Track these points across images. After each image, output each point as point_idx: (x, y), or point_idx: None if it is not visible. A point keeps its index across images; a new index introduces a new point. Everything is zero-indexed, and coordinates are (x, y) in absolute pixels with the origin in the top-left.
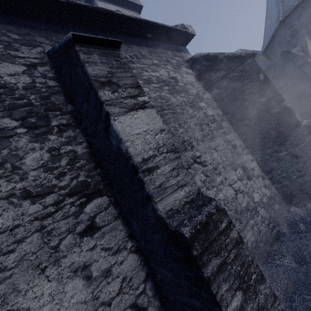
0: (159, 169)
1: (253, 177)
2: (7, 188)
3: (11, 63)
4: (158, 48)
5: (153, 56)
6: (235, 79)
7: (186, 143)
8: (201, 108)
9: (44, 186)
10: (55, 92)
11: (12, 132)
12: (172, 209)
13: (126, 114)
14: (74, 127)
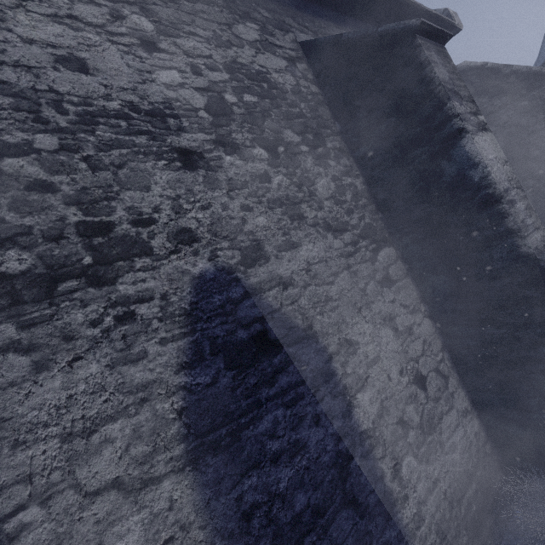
0: (517, 205)
1: None
2: (311, 215)
3: (272, 54)
4: None
5: None
6: (523, 111)
7: None
8: None
9: (339, 221)
10: (320, 102)
11: (297, 149)
12: (537, 248)
13: (477, 134)
14: (347, 153)
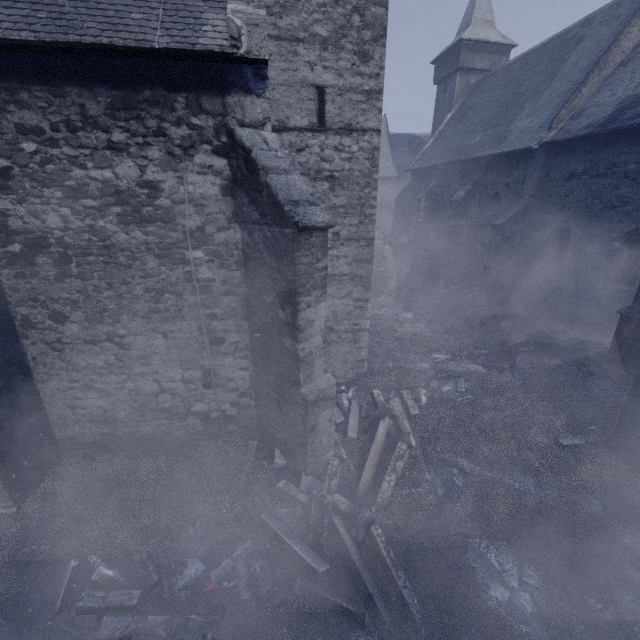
0: None
1: (219, 388)
2: None
3: None
4: (146, 88)
5: (119, 118)
6: (267, 244)
7: (109, 313)
8: (187, 262)
9: None
10: None
11: None
12: None
13: None
14: None
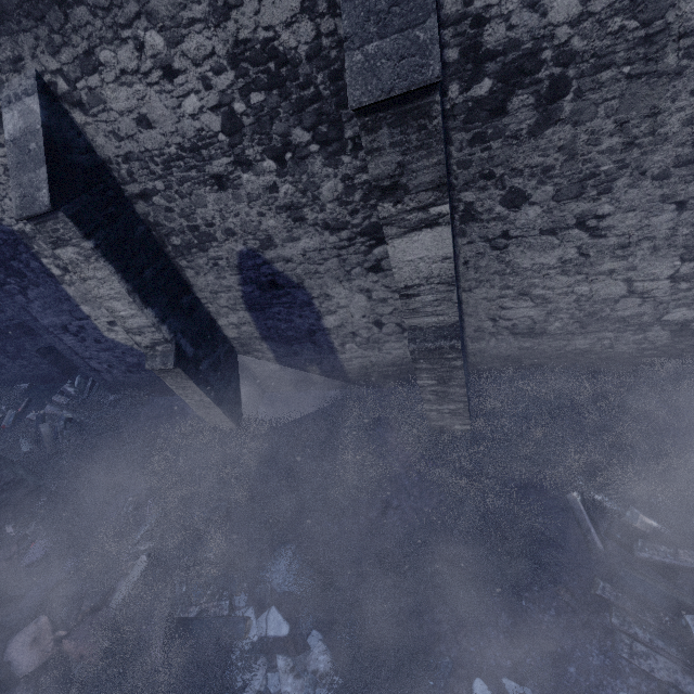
0: (419, 297)
1: None
2: (312, 217)
3: None
4: None
5: None
6: None
7: (596, 180)
8: None
9: (339, 221)
10: None
11: (306, 151)
12: (416, 326)
13: (404, 236)
14: None
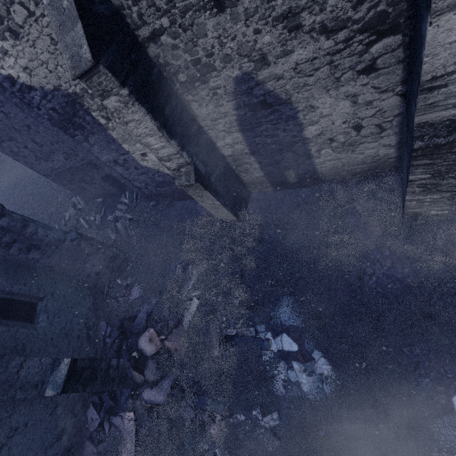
0: (445, 89)
1: None
2: (309, 22)
3: None
4: None
5: None
6: None
7: None
8: None
9: (339, 19)
10: None
11: None
12: (426, 122)
13: None
14: None
